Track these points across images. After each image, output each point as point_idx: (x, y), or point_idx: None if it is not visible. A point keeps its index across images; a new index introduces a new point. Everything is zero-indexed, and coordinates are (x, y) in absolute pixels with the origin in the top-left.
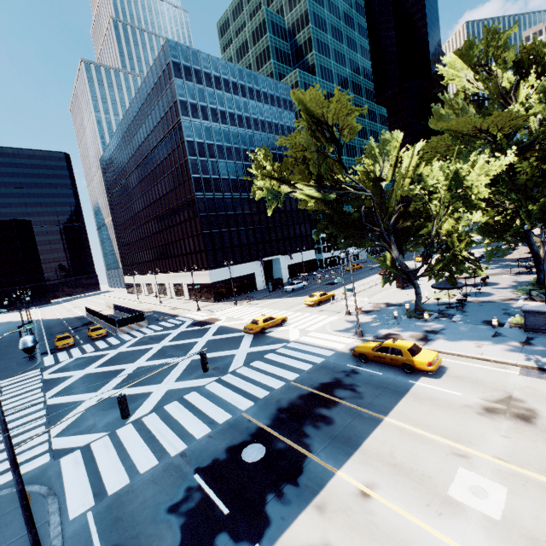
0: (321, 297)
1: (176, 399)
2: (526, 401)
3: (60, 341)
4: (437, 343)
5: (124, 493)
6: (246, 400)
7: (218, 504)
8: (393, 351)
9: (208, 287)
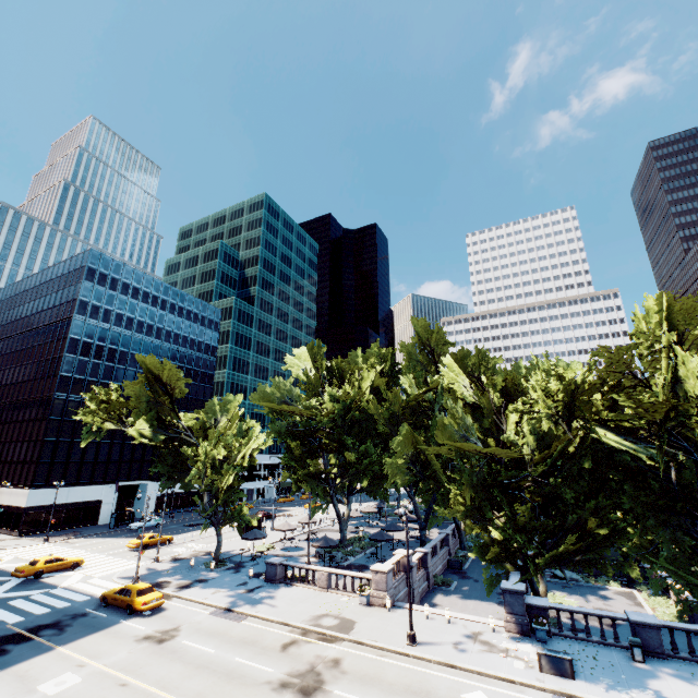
0: (150, 539)
1: None
2: (182, 630)
3: None
4: (189, 590)
5: None
6: None
7: None
8: (127, 592)
9: (20, 513)
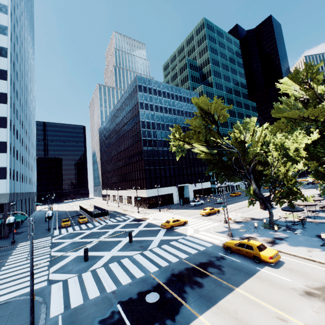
0: (210, 210)
1: (116, 261)
2: None
3: (63, 222)
4: (280, 246)
5: (79, 308)
6: (154, 266)
7: (127, 323)
8: (247, 247)
9: (145, 199)
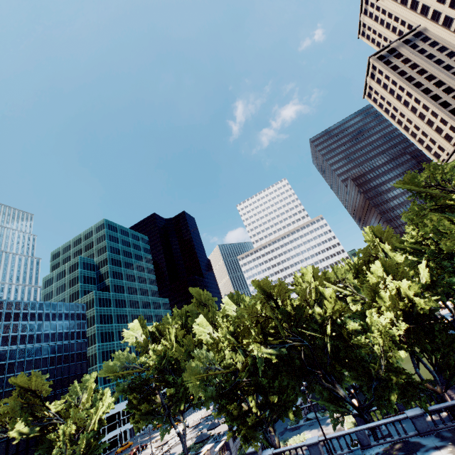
0: None
1: None
2: None
3: None
4: None
5: None
6: None
7: None
8: None
9: None
